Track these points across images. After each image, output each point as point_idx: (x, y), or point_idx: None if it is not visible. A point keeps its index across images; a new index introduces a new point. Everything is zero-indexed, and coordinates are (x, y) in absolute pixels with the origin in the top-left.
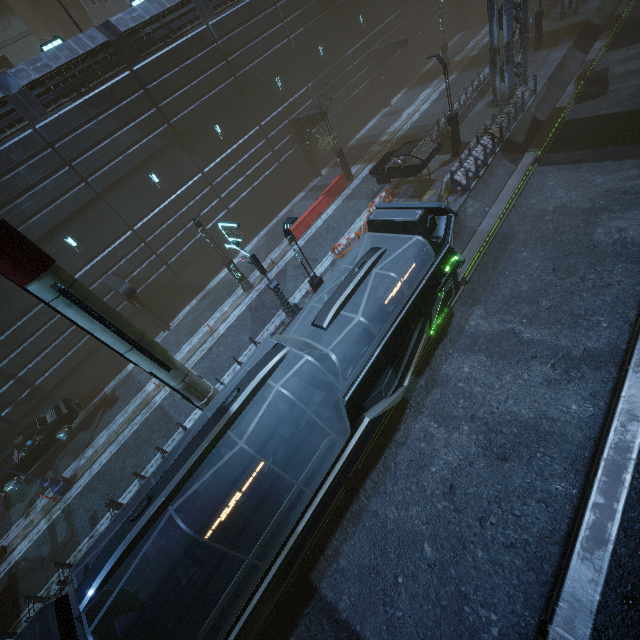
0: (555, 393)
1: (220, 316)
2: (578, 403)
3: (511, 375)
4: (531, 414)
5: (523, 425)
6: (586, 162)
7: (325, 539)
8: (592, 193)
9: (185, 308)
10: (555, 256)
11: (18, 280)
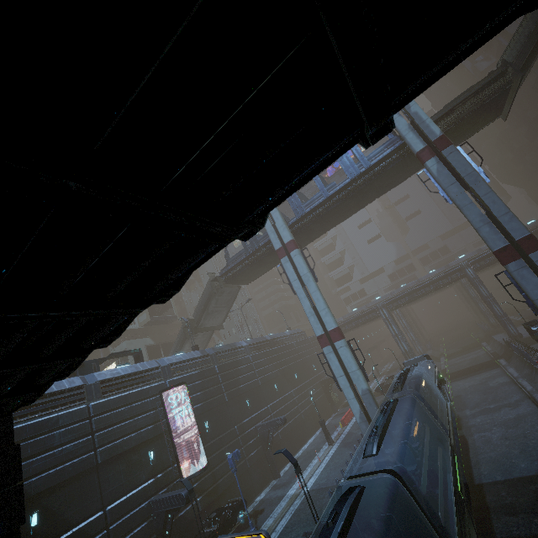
0: (516, 409)
1: (320, 457)
2: (525, 407)
3: (497, 413)
4: (513, 415)
5: (514, 418)
6: (468, 377)
7: (469, 474)
8: (478, 380)
9: (284, 468)
10: (481, 392)
11: (341, 337)
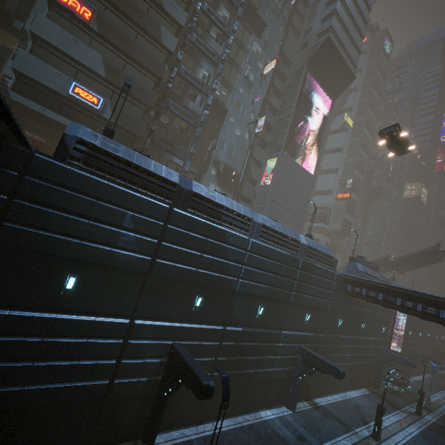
0: None
1: (443, 396)
2: None
3: None
4: None
5: None
6: None
7: None
8: None
9: None
10: None
11: None
